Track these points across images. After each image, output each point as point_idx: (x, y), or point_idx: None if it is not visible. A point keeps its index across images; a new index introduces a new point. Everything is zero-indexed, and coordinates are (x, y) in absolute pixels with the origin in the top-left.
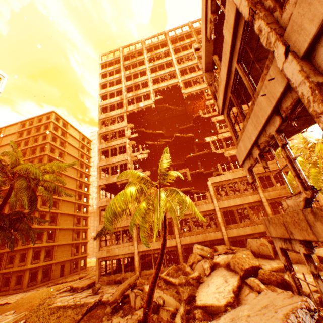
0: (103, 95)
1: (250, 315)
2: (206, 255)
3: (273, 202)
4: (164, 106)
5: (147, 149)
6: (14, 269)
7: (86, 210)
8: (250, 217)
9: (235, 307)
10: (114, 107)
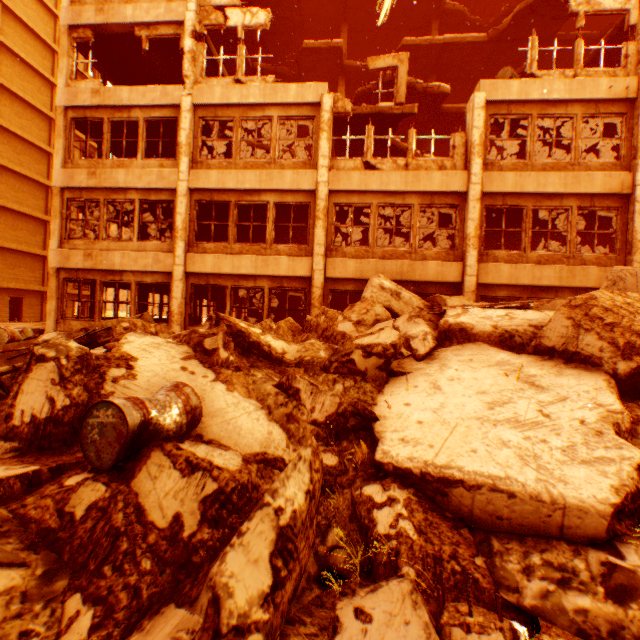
0: None
1: None
2: (405, 312)
3: None
4: None
5: None
6: None
7: None
8: (569, 241)
9: None
10: None
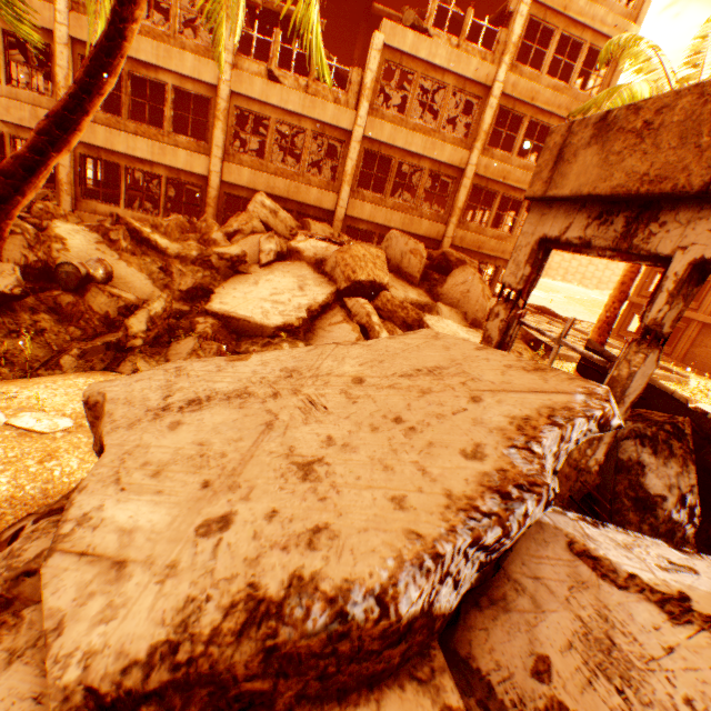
0: None
1: (365, 382)
2: (279, 229)
3: (482, 187)
4: None
5: None
6: None
7: None
8: (417, 197)
9: (300, 338)
10: None
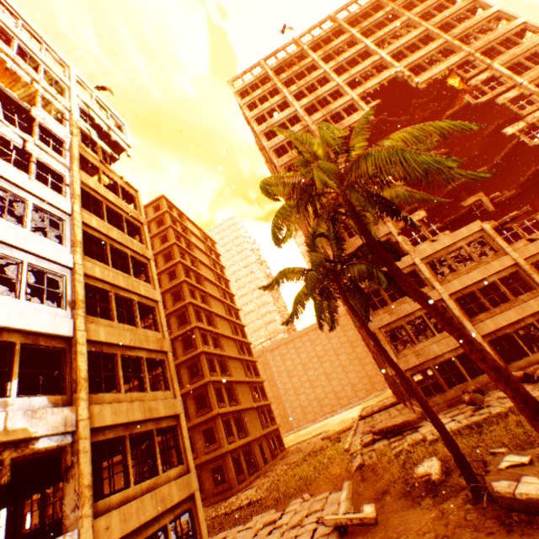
0: (265, 132)
1: None
2: None
3: None
4: (382, 119)
5: None
6: (203, 459)
7: (249, 352)
8: None
9: None
10: (288, 146)
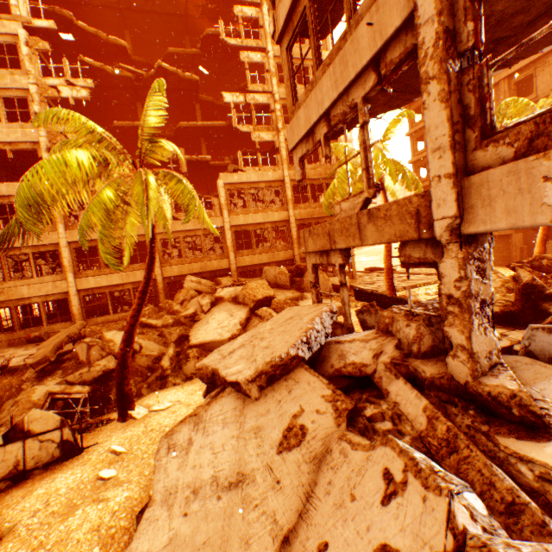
0: None
1: (273, 328)
2: (205, 290)
3: (302, 224)
4: None
5: (85, 78)
6: None
7: None
8: (271, 242)
9: None
10: None
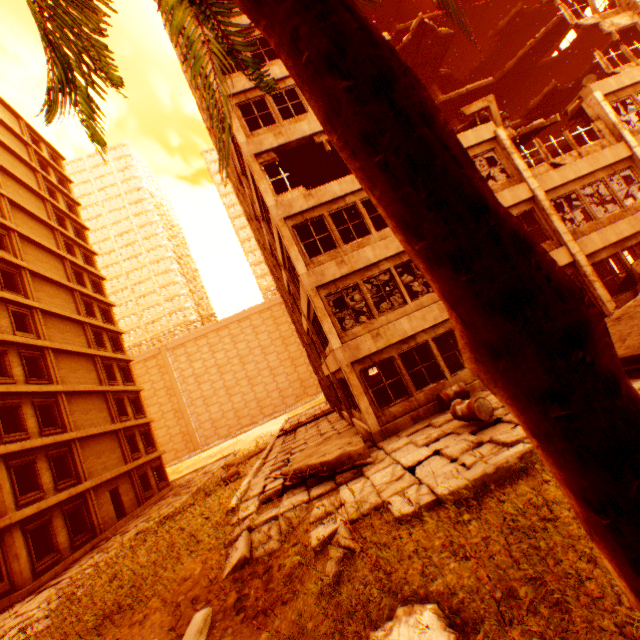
0: None
1: None
2: None
3: None
4: None
5: None
6: None
7: (117, 347)
8: None
9: None
10: None
